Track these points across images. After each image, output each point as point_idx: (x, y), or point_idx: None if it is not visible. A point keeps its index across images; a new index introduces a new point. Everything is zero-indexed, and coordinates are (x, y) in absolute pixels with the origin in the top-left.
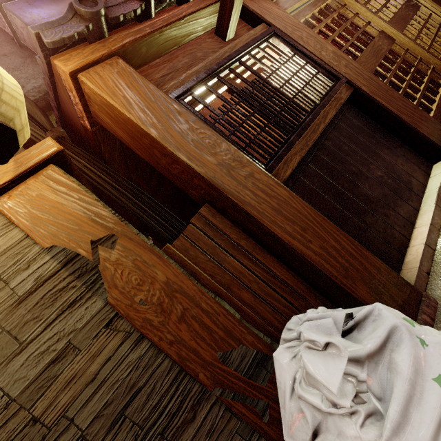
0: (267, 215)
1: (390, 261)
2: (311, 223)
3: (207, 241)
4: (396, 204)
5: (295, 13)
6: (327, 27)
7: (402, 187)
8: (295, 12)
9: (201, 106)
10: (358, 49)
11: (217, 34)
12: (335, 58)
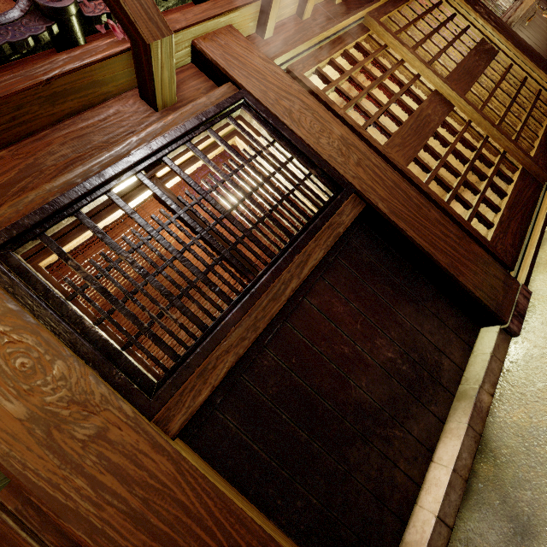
0: (109, 535)
1: (378, 540)
2: (207, 536)
3: (22, 542)
4: (408, 415)
5: (299, 59)
6: (351, 82)
7: (423, 378)
8: (301, 56)
9: (87, 235)
10: (395, 120)
11: (143, 99)
12: (343, 149)
